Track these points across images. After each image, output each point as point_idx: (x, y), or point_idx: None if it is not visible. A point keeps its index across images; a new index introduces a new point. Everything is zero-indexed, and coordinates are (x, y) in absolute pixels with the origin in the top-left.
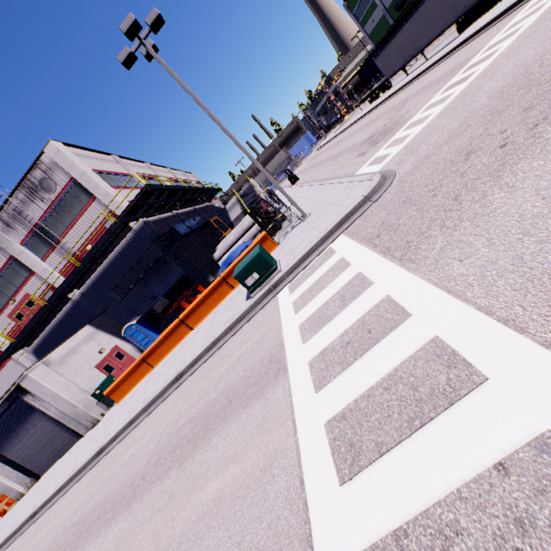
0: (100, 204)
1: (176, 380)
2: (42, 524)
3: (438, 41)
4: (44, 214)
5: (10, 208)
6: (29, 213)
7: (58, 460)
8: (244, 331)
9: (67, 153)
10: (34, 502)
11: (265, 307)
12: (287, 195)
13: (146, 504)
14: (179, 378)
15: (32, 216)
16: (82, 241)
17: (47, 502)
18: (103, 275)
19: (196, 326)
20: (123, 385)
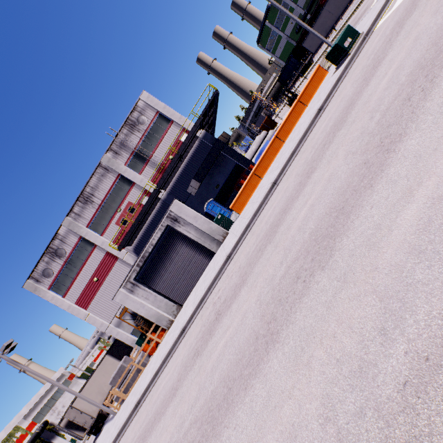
0: (175, 126)
1: (318, 114)
2: (256, 227)
3: (338, 26)
4: (140, 141)
5: (118, 141)
6: (130, 142)
7: (194, 285)
8: (366, 48)
9: (153, 97)
10: (211, 274)
11: (370, 38)
12: (326, 40)
13: (405, 30)
14: (319, 111)
15: (133, 142)
16: (165, 154)
17: (238, 242)
18: (181, 177)
19: (286, 139)
20: (242, 198)
